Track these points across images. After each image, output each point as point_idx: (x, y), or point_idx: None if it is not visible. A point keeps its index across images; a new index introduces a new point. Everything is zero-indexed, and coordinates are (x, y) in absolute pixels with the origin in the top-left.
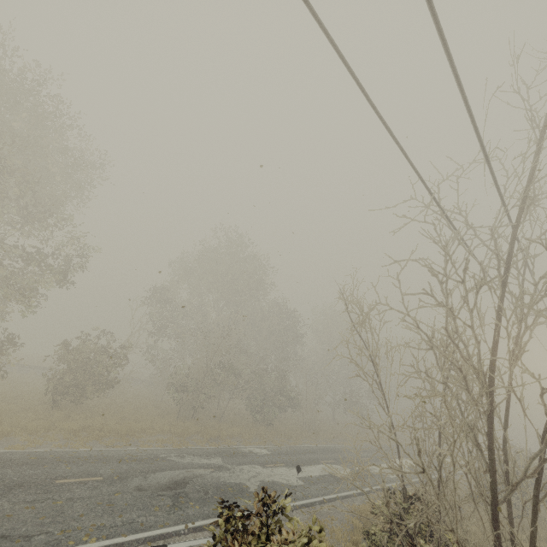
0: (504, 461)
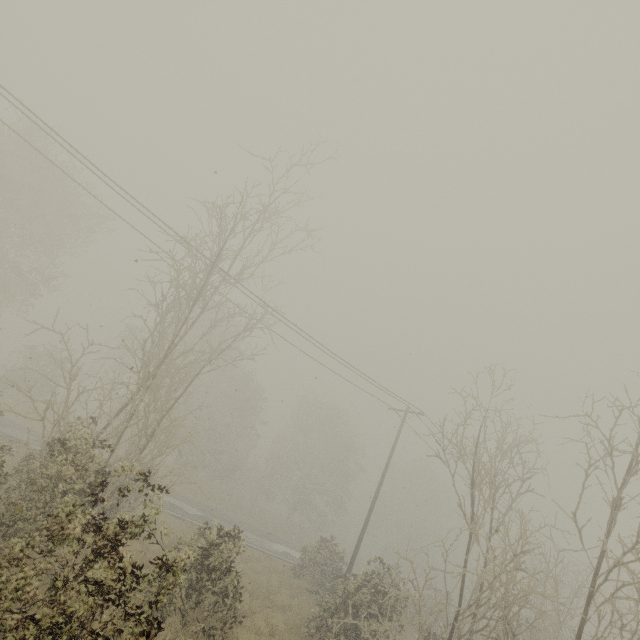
0: (157, 426)
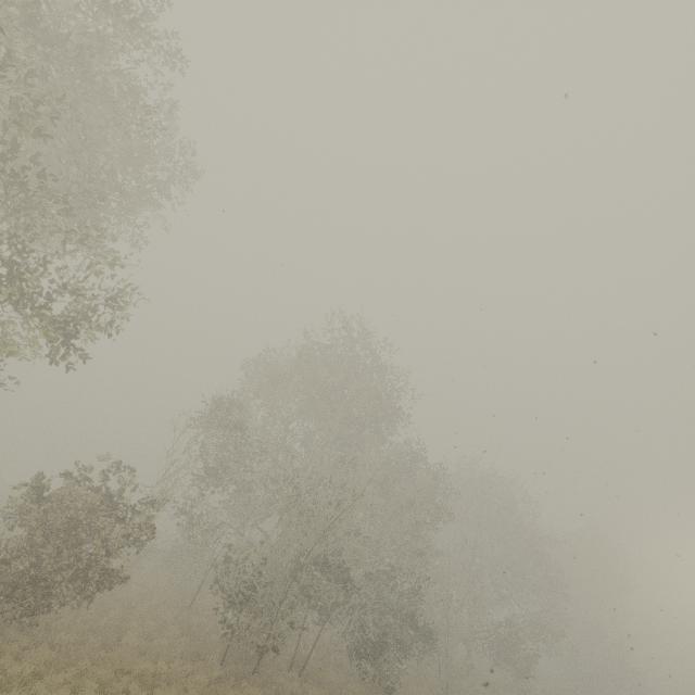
0: None
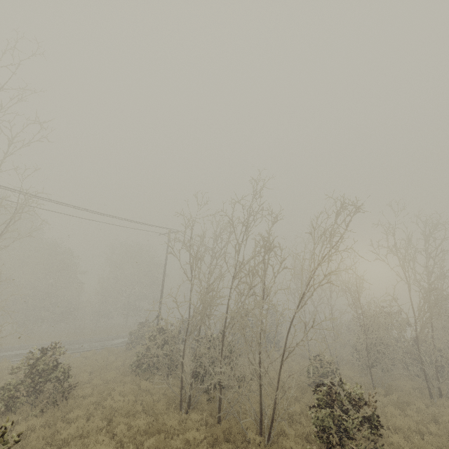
0: None
